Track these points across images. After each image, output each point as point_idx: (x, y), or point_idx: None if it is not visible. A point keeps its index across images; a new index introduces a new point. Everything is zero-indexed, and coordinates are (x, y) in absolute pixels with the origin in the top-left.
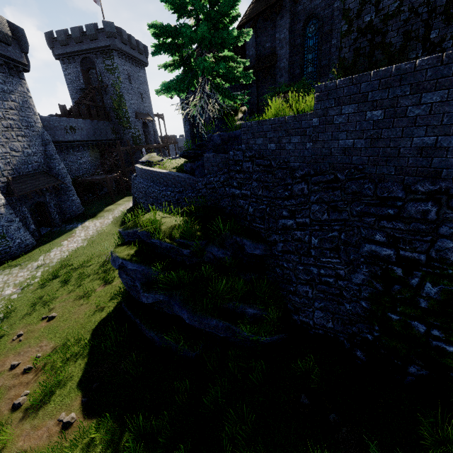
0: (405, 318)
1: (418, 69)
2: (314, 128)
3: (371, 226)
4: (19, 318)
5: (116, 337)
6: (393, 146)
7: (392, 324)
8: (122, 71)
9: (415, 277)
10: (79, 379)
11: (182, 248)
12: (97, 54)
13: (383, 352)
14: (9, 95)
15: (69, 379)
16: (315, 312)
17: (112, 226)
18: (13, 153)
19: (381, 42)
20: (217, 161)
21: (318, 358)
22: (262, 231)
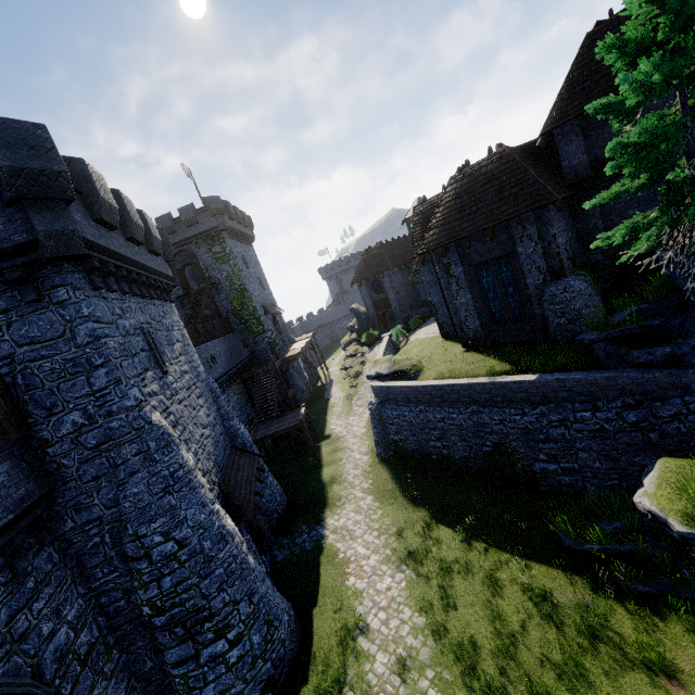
0: None
1: None
2: None
3: None
4: None
5: None
6: None
7: None
8: (237, 256)
9: None
10: None
11: None
12: (197, 242)
13: None
14: (172, 334)
15: None
16: None
17: (399, 511)
18: (204, 433)
19: None
20: None
21: None
22: None
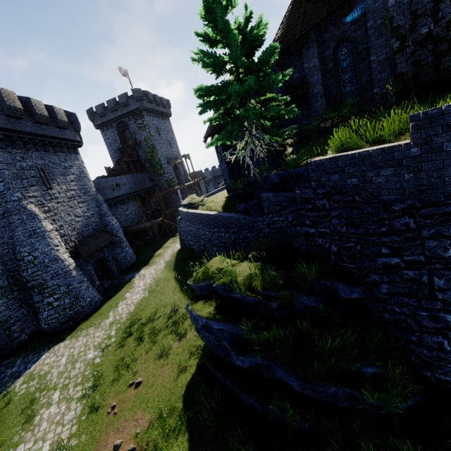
0: None
1: None
2: (414, 158)
3: None
4: (108, 386)
5: (210, 405)
6: None
7: None
8: (152, 126)
9: None
10: None
11: (270, 302)
12: (129, 117)
13: None
14: (69, 170)
15: None
16: None
17: (167, 272)
18: (76, 219)
19: (448, 48)
20: (279, 200)
21: None
22: (355, 271)
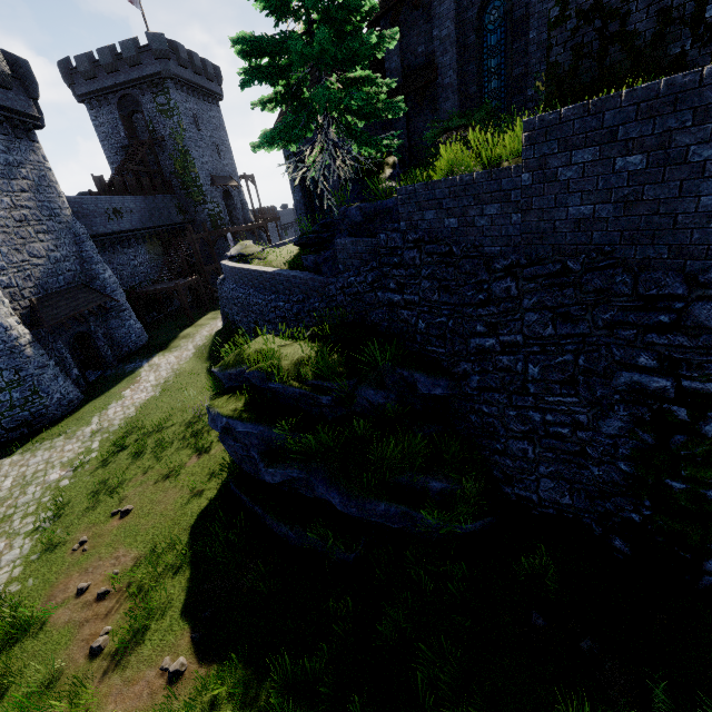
0: (695, 486)
1: (707, 83)
2: (524, 189)
3: (630, 344)
4: (77, 516)
5: (228, 537)
6: (664, 212)
7: (674, 497)
8: (185, 112)
9: (710, 421)
10: (182, 604)
11: (320, 395)
12: (142, 87)
13: (661, 540)
14: (18, 170)
15: (166, 605)
16: (540, 481)
17: (196, 362)
18: (33, 261)
19: (620, 31)
20: (359, 249)
21: (552, 553)
22: (444, 358)
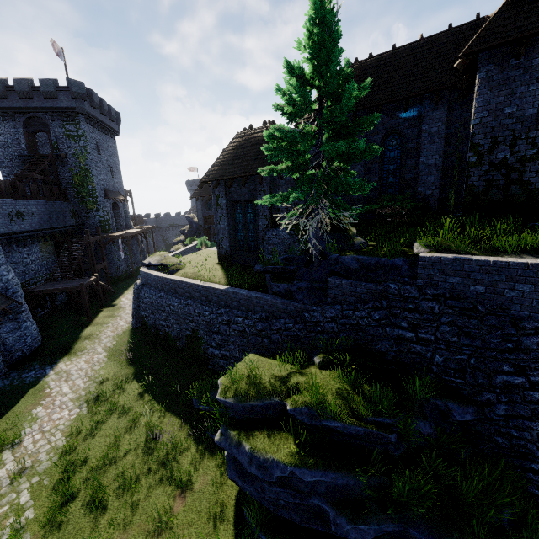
0: None
1: None
2: None
3: None
4: None
5: None
6: None
7: None
8: (90, 140)
9: None
10: None
11: (389, 433)
12: (53, 115)
13: None
14: None
15: None
16: None
17: (115, 367)
18: None
19: (518, 179)
20: (358, 290)
21: None
22: (464, 388)
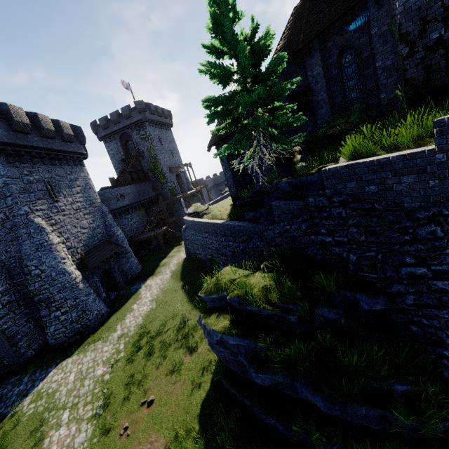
0: None
1: None
2: (439, 164)
3: None
4: (119, 405)
5: (228, 425)
6: None
7: None
8: (154, 137)
9: None
10: None
11: (289, 315)
12: (132, 128)
13: None
14: (75, 182)
15: None
16: None
17: (173, 282)
18: (82, 231)
19: None
20: (291, 208)
21: None
22: (376, 281)
